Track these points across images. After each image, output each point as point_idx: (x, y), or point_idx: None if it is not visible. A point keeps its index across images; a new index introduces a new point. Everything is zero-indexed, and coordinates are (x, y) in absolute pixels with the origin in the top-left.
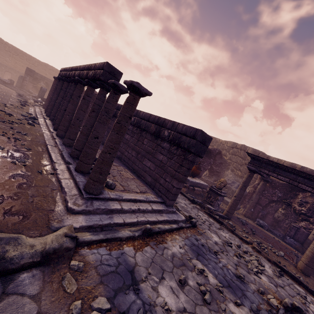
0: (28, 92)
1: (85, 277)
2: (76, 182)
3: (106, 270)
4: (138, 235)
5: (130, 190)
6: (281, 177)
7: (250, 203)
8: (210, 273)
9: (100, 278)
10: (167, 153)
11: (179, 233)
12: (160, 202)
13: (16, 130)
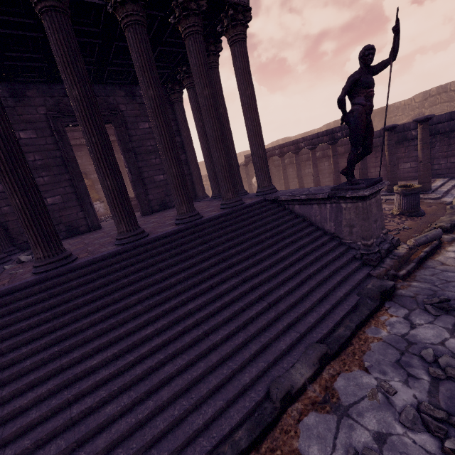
0: None
1: None
2: None
3: None
4: None
5: None
6: None
7: None
8: None
9: None
10: None
11: None
12: (450, 179)
13: None
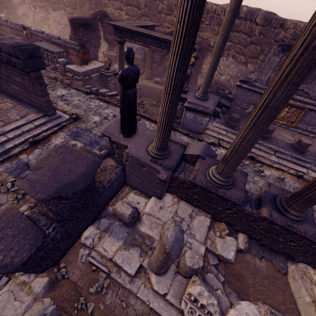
0: None
1: (1, 176)
2: None
3: (12, 170)
4: (27, 147)
5: (10, 121)
6: (138, 43)
7: (147, 66)
8: (80, 143)
9: (9, 174)
10: (18, 75)
11: (62, 130)
12: (42, 117)
13: None
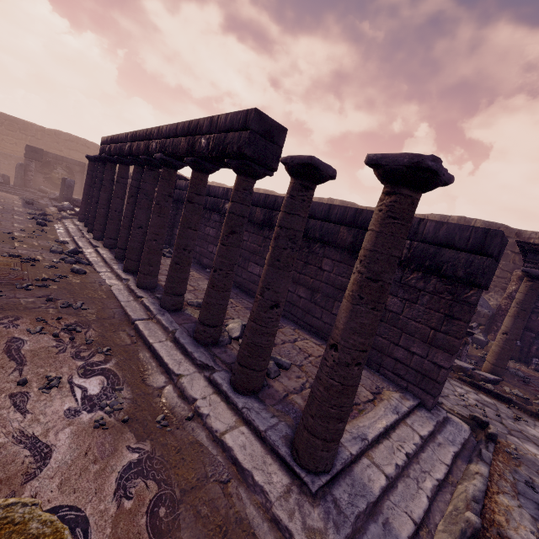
0: (39, 192)
1: None
2: (261, 434)
3: None
4: None
5: (357, 402)
6: None
7: None
8: None
9: None
10: (396, 289)
11: (496, 484)
12: (415, 406)
13: (59, 301)
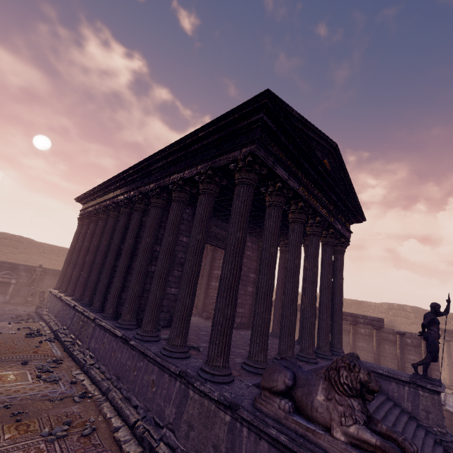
0: None
1: None
2: None
3: None
4: None
5: None
6: None
7: None
8: None
9: None
10: (415, 354)
11: None
12: None
13: None
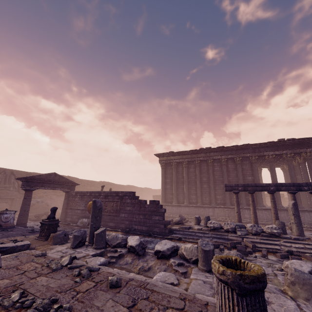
0: None
1: None
2: None
3: None
4: None
5: None
6: None
7: None
8: None
9: None
10: None
11: None
12: None
13: None
